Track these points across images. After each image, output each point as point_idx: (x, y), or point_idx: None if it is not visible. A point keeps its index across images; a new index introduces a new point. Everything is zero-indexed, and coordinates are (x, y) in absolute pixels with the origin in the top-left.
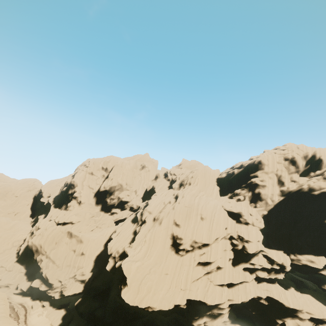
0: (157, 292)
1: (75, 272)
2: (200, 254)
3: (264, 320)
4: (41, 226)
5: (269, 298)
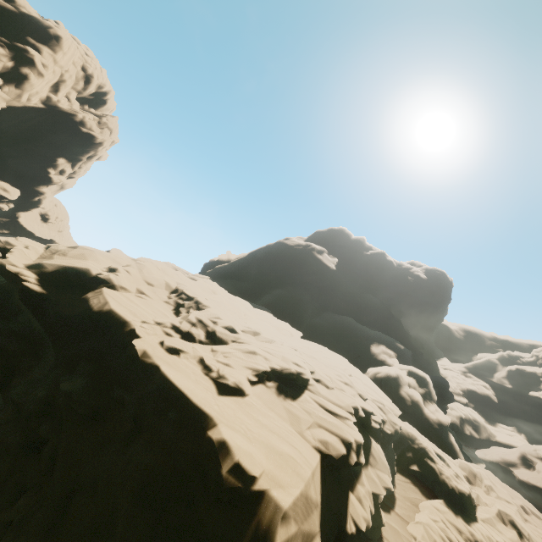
0: None
1: None
2: None
3: None
4: None
5: None
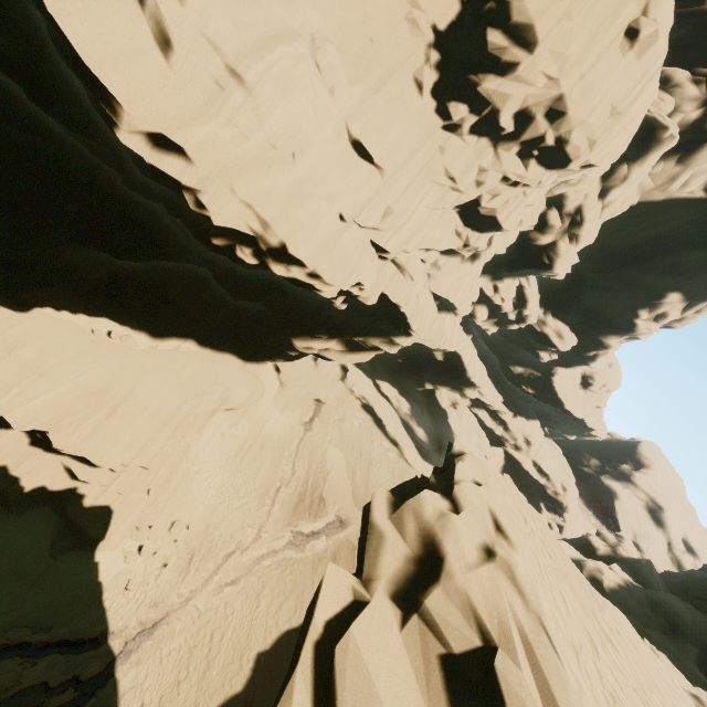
0: (312, 196)
1: None
2: (502, 181)
3: (399, 373)
4: None
5: (450, 354)
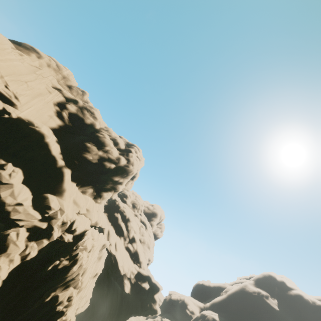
0: None
1: (77, 305)
2: None
3: None
4: (77, 226)
5: None
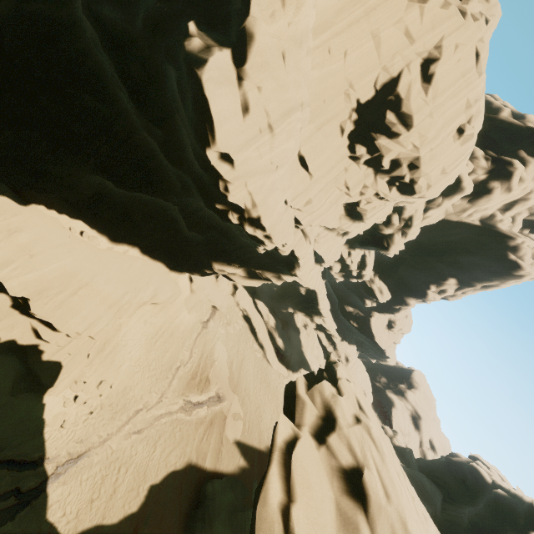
0: (277, 190)
1: None
2: (375, 195)
3: (272, 297)
4: None
5: (310, 291)
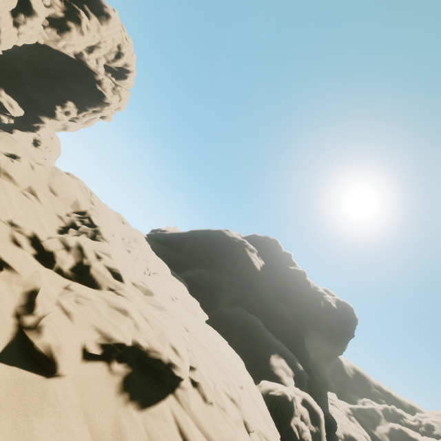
0: None
1: None
2: None
3: None
4: None
5: None
